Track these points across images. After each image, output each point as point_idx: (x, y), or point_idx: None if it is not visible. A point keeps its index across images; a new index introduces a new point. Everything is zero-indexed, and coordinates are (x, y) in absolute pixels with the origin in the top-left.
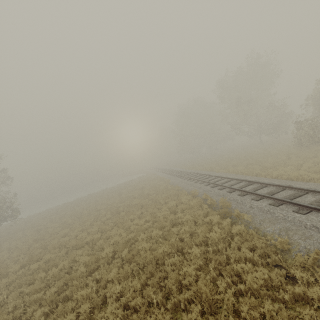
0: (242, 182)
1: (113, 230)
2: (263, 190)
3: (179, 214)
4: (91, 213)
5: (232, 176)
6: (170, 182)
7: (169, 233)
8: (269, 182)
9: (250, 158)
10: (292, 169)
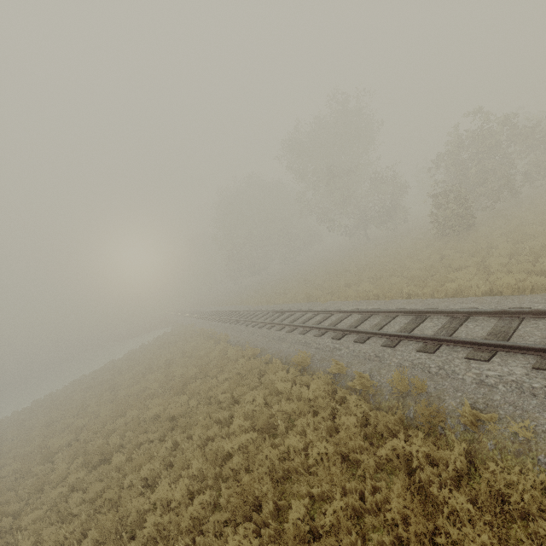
0: (400, 317)
1: (84, 544)
2: (469, 328)
3: (289, 440)
4: (27, 471)
5: (363, 306)
6: (229, 340)
7: (286, 540)
8: (466, 308)
9: (369, 267)
10: (473, 274)
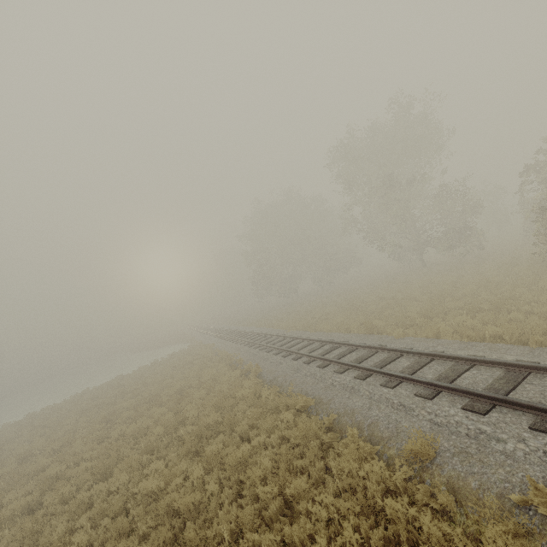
0: None
1: None
2: None
3: None
4: None
5: (490, 353)
6: (261, 373)
7: None
8: None
9: (446, 295)
10: None
